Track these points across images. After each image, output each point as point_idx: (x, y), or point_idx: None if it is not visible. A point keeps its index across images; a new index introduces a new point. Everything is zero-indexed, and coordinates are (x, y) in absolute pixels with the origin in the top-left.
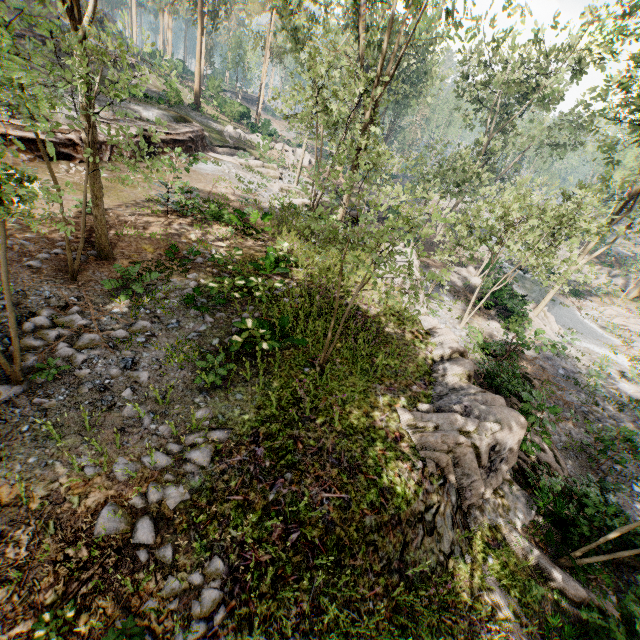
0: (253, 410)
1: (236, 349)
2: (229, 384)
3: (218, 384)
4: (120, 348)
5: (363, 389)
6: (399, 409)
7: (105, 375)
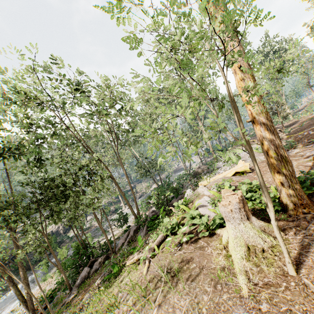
0: None
1: None
2: None
3: None
4: None
5: None
6: None
7: None
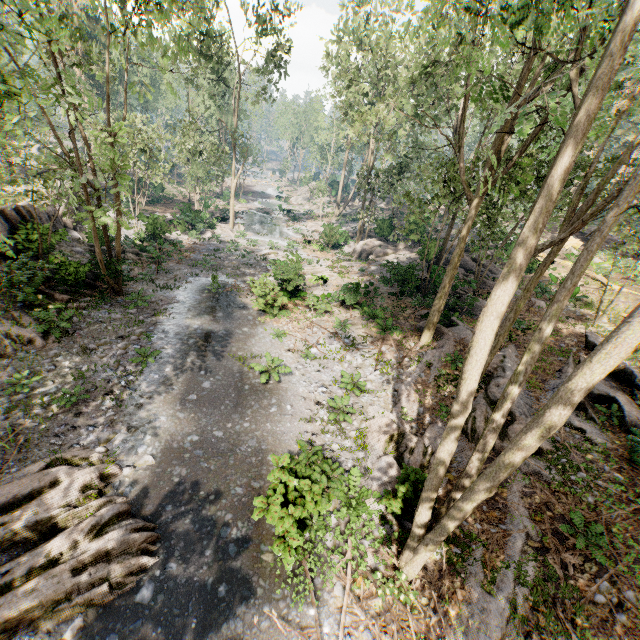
0: None
1: None
2: None
3: None
4: None
5: None
6: None
7: None
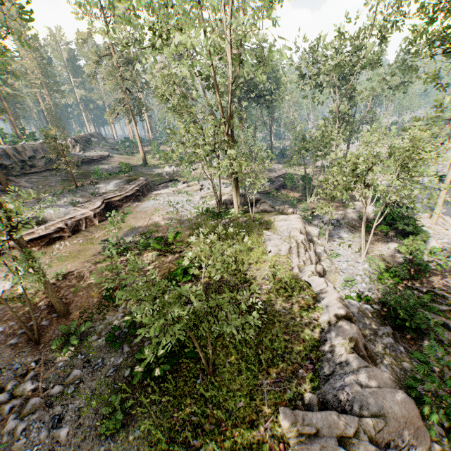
0: (146, 448)
1: (137, 381)
2: (128, 423)
3: (118, 426)
4: (54, 405)
5: (249, 390)
6: (281, 411)
7: (36, 440)
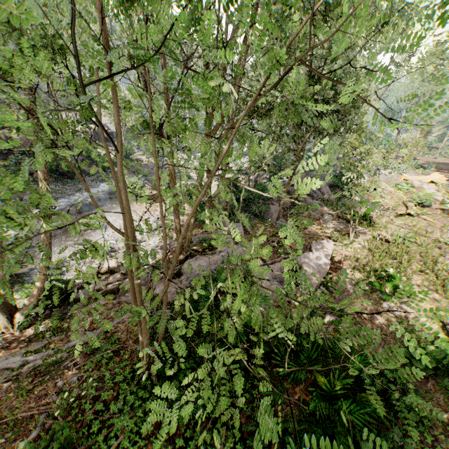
0: None
1: None
2: None
3: None
4: None
5: None
6: None
7: None
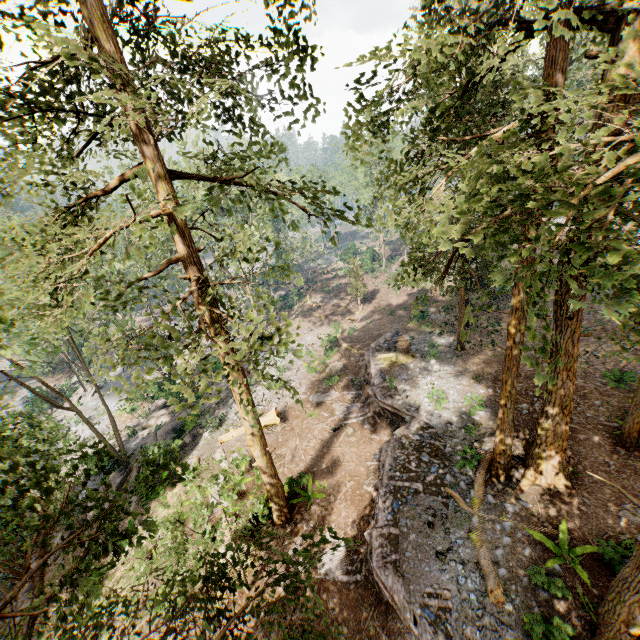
0: None
1: None
2: None
3: None
4: None
5: None
6: None
7: None
